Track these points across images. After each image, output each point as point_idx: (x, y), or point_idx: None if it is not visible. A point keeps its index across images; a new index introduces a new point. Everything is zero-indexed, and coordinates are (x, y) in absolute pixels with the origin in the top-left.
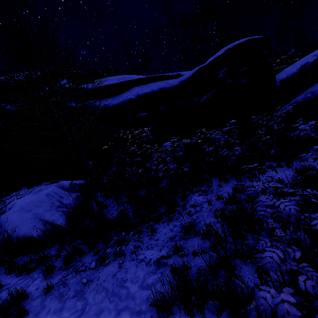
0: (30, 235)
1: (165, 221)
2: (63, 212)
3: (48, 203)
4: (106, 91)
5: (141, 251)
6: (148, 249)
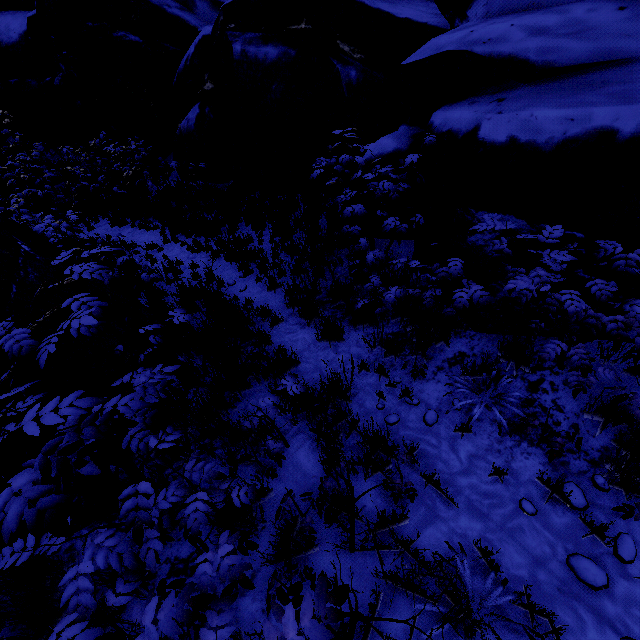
0: None
1: None
2: None
3: None
4: None
5: None
6: None
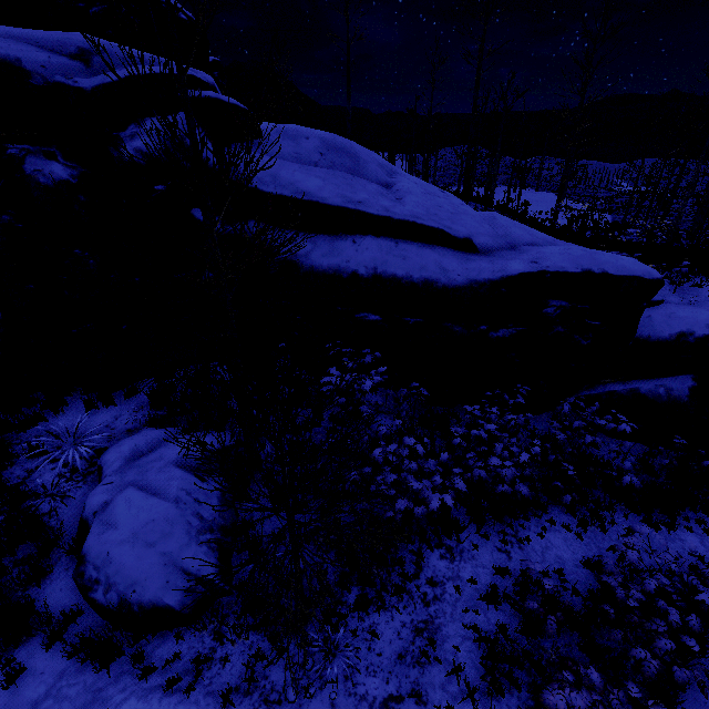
0: (163, 602)
1: (388, 609)
2: (209, 546)
3: (182, 525)
4: (300, 214)
5: (359, 676)
6: (370, 675)
